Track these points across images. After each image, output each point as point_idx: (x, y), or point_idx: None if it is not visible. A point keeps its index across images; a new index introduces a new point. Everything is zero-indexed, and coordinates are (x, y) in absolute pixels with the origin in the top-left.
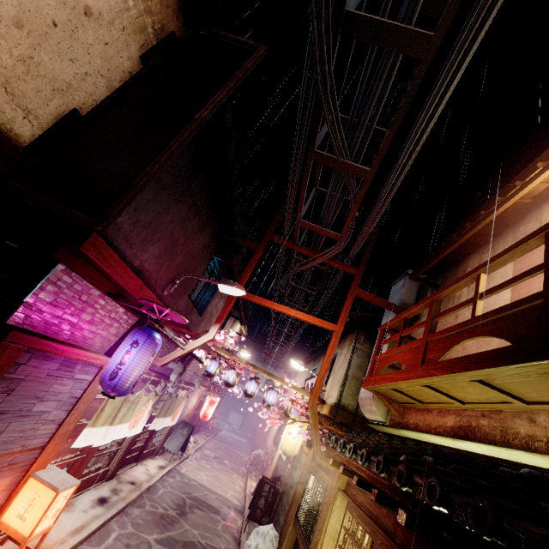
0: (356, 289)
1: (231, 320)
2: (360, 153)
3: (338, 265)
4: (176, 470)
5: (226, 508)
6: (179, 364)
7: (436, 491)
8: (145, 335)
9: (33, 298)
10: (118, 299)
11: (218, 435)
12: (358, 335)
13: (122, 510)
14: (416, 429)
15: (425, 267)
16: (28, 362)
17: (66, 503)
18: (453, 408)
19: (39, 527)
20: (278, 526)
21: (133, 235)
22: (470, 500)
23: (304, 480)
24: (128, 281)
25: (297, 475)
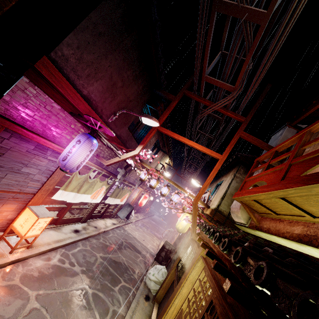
0: (241, 132)
1: (160, 153)
2: (261, 3)
3: (230, 114)
4: (122, 227)
5: (145, 252)
6: (123, 170)
7: (263, 274)
8: (85, 137)
9: (8, 97)
10: (75, 116)
11: (151, 217)
12: (239, 168)
13: (86, 238)
14: (267, 231)
15: (304, 114)
16: (10, 139)
17: (46, 225)
18: (303, 221)
19: (30, 233)
20: (169, 268)
21: (79, 69)
22: (299, 291)
23: (186, 247)
24: (79, 103)
25: (184, 244)
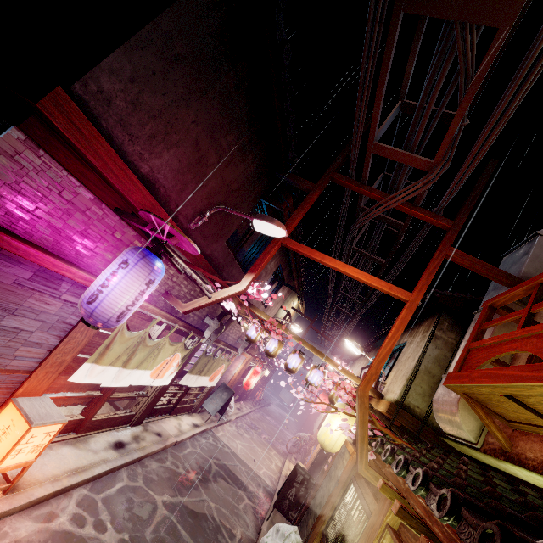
0: (448, 248)
1: (284, 289)
2: None
3: (423, 214)
4: (211, 432)
5: (254, 485)
6: (215, 321)
7: None
8: (138, 256)
9: None
10: (124, 216)
11: (266, 407)
12: (439, 320)
13: (138, 460)
14: (542, 471)
15: None
16: None
17: (50, 441)
18: None
19: (11, 460)
20: (305, 528)
21: (133, 122)
22: None
23: (342, 488)
24: (131, 190)
25: (335, 476)
